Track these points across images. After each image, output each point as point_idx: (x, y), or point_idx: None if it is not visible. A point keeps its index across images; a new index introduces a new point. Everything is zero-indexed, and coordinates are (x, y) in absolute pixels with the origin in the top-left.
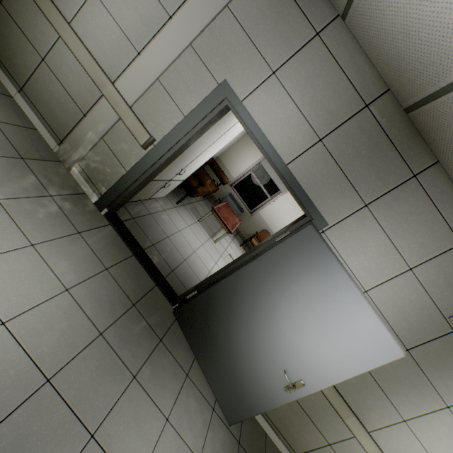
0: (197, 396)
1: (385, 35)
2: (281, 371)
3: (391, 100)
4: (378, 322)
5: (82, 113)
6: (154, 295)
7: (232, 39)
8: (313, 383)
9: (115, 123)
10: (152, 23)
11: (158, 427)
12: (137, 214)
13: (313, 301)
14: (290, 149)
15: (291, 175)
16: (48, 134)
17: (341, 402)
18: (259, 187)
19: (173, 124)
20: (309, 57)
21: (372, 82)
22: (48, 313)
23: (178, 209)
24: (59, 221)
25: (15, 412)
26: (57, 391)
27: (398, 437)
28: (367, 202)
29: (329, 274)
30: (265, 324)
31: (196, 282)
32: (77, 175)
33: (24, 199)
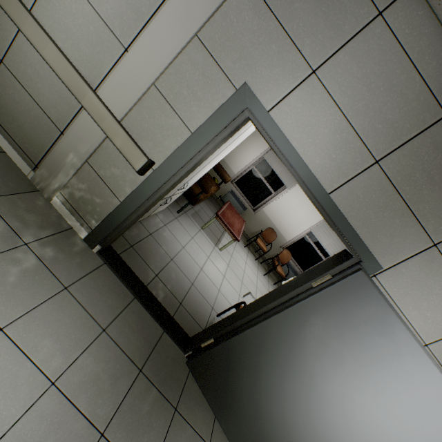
0: None
1: None
2: None
3: None
4: None
5: (58, 130)
6: (163, 346)
7: (254, 25)
8: None
9: (101, 142)
10: (141, 6)
11: None
12: (136, 238)
13: (366, 367)
14: (334, 174)
15: (335, 207)
16: (19, 157)
17: None
18: (262, 183)
19: (177, 142)
20: (366, 48)
21: None
22: (27, 434)
23: (179, 219)
24: (38, 280)
25: None
26: None
27: None
28: (436, 241)
29: (388, 336)
30: (303, 388)
31: (206, 310)
32: (59, 206)
33: None
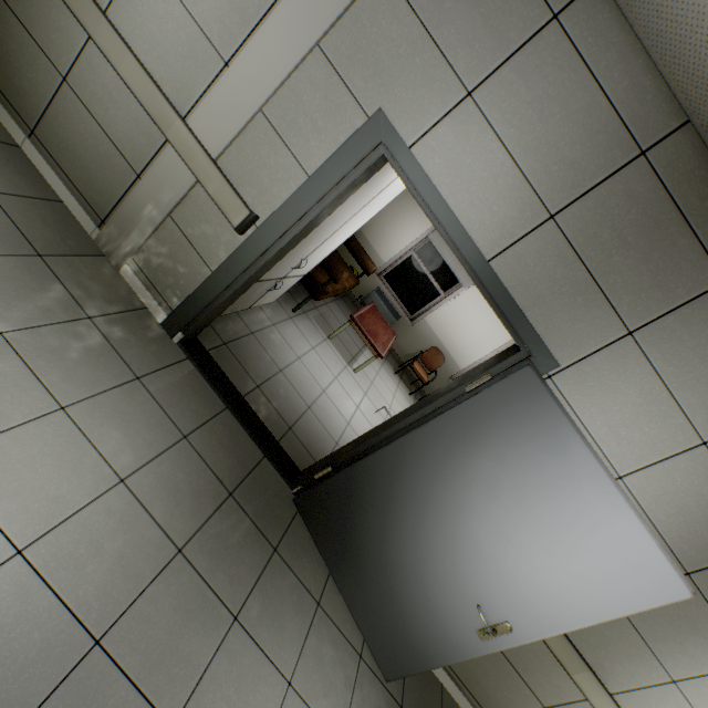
0: (335, 637)
1: (698, 16)
2: (472, 605)
3: (692, 141)
4: (645, 538)
5: (134, 173)
6: (262, 473)
7: (393, 31)
8: (527, 629)
9: (189, 189)
10: (248, 7)
11: (276, 698)
12: (231, 335)
13: (530, 497)
14: (495, 234)
15: (496, 279)
16: (81, 210)
17: (568, 648)
18: (425, 278)
19: (289, 190)
20: (537, 63)
21: (657, 108)
22: (93, 524)
23: (295, 320)
24: (104, 362)
25: (46, 704)
26: (113, 659)
27: (661, 704)
28: (631, 328)
29: (560, 453)
30: (447, 529)
31: (328, 444)
32: (131, 277)
33: (45, 329)
